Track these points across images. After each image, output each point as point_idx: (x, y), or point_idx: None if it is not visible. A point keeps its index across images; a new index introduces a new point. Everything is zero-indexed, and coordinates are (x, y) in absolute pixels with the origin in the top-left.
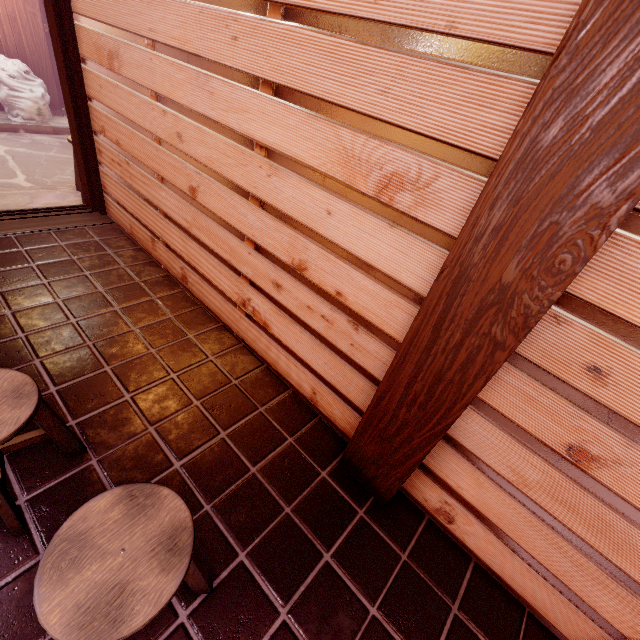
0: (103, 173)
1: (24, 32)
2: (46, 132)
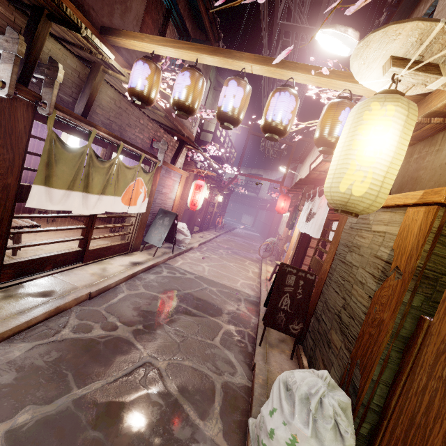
0: None
1: (181, 210)
2: (187, 251)
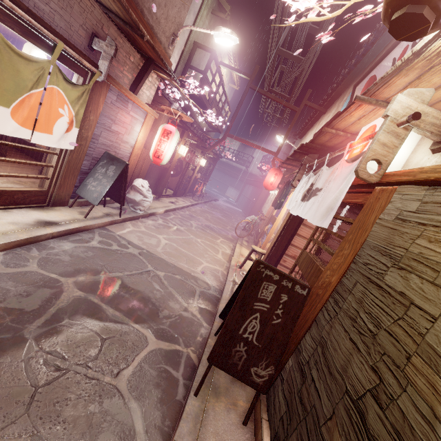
0: (280, 268)
1: (144, 164)
2: (146, 216)
